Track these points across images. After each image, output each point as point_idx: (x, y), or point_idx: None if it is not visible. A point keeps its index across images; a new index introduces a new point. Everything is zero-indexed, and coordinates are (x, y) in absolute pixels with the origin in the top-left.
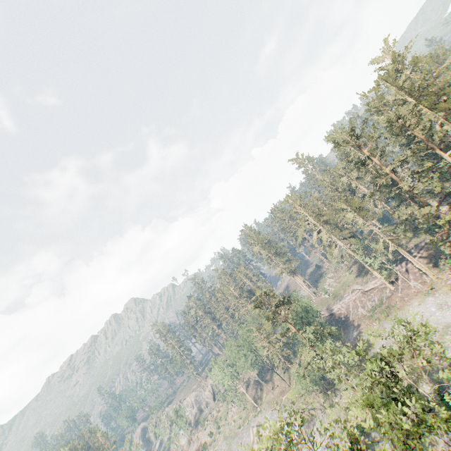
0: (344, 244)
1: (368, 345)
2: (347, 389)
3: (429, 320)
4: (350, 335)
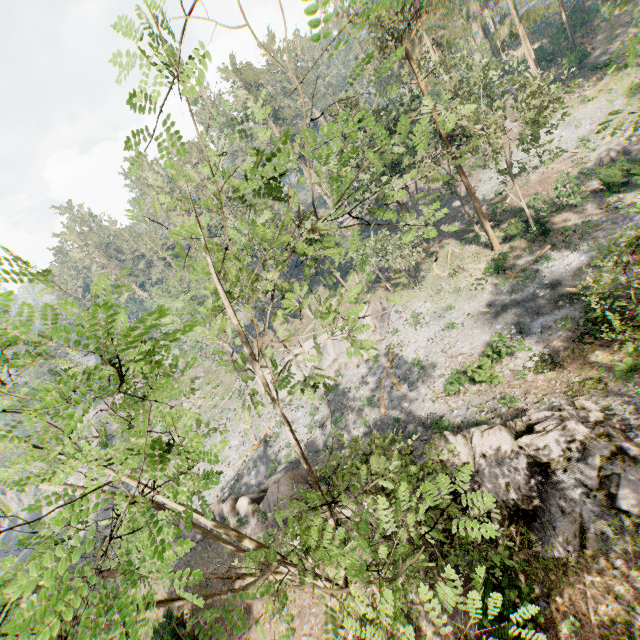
0: (436, 45)
1: (455, 210)
2: (436, 260)
3: (553, 144)
4: (417, 217)
